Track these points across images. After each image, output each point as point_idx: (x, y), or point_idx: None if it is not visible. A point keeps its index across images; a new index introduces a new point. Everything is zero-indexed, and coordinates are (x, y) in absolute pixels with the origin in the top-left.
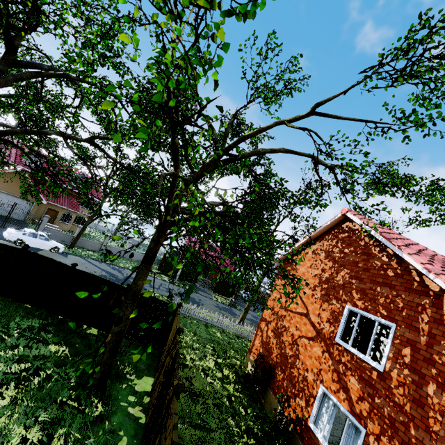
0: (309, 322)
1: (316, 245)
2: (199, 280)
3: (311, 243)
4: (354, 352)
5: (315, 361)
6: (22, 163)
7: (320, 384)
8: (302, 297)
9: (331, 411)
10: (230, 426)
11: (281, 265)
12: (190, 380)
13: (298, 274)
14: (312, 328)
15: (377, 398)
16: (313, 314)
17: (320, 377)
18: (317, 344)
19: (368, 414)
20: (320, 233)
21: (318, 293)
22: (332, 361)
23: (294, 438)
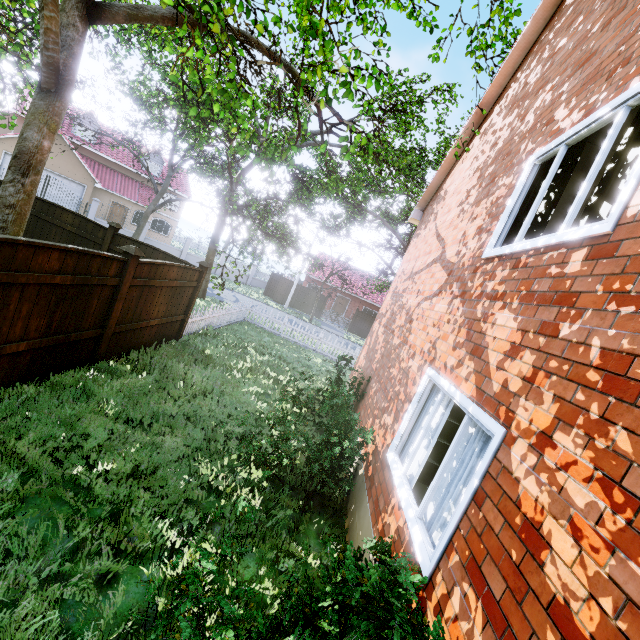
0: (441, 265)
1: (491, 115)
2: (328, 315)
3: (482, 123)
4: (524, 246)
5: (431, 329)
6: (71, 133)
7: (427, 370)
8: (442, 232)
9: (438, 419)
10: (229, 447)
11: (424, 213)
12: (192, 376)
13: (446, 200)
14: (443, 272)
15: (571, 320)
16: (451, 245)
17: (431, 354)
18: (443, 295)
19: (527, 381)
20: (504, 82)
21: (472, 197)
22: (463, 307)
23: (360, 487)
